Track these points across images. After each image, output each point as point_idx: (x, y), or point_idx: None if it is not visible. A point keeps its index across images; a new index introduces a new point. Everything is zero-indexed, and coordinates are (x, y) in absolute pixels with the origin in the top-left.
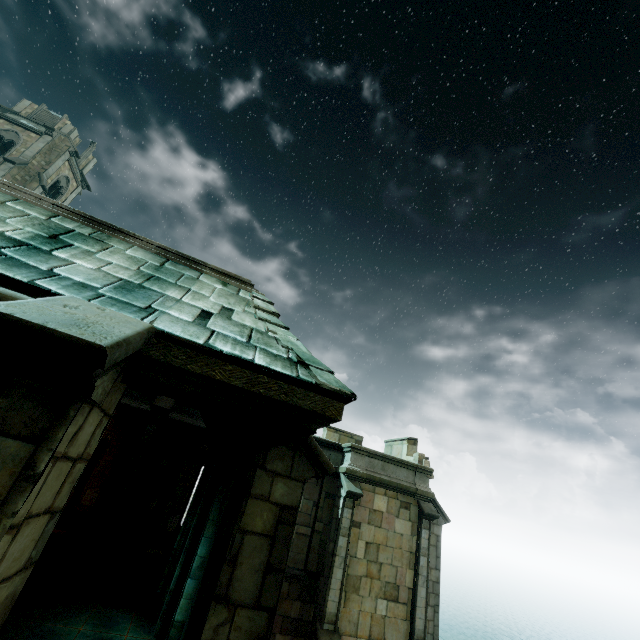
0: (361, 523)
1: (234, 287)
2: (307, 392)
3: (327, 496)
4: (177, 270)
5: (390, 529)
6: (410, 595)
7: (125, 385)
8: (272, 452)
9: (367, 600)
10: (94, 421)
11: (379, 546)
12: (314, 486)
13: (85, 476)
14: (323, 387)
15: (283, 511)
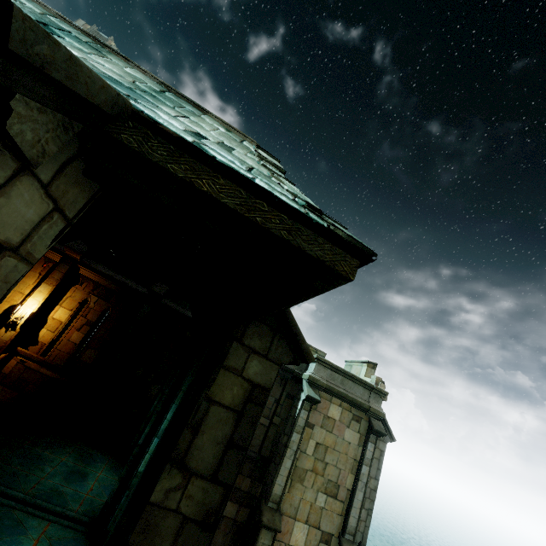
0: (314, 425)
1: (238, 136)
2: (315, 236)
3: (288, 396)
4: (178, 101)
5: (340, 436)
6: (348, 495)
7: (92, 189)
8: (252, 328)
9: (309, 491)
10: (34, 203)
11: (327, 448)
12: (278, 385)
13: (87, 338)
14: (337, 233)
15: (254, 389)
